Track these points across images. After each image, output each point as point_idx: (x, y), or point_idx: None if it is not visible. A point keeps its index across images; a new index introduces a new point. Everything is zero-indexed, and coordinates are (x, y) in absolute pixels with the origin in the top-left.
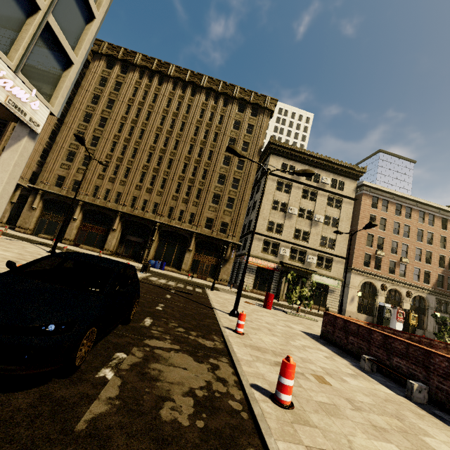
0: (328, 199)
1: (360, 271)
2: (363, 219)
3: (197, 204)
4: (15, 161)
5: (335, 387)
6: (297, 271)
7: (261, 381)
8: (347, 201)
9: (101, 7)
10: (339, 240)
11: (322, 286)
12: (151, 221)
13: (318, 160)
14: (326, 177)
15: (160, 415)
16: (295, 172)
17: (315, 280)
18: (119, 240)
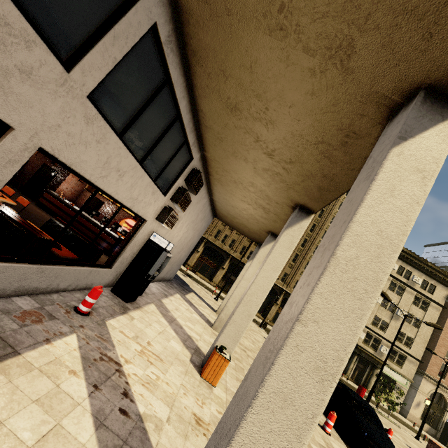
0: (414, 297)
1: (433, 380)
2: (447, 329)
3: (291, 267)
4: None
5: None
6: (369, 356)
7: None
8: (435, 306)
9: None
10: (417, 341)
11: (389, 379)
12: None
13: (414, 259)
14: (418, 277)
15: None
16: (427, 323)
17: (384, 372)
18: (222, 276)
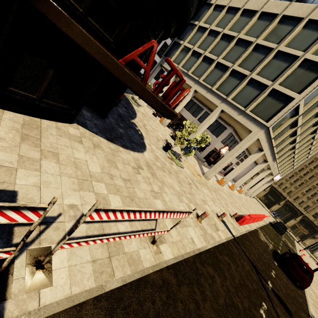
0: None
1: None
2: None
3: (314, 203)
4: (267, 186)
5: (312, 268)
6: None
7: (299, 255)
8: None
9: (311, 155)
10: None
11: None
12: (283, 196)
13: None
14: None
15: (288, 244)
16: None
17: None
18: (264, 194)
